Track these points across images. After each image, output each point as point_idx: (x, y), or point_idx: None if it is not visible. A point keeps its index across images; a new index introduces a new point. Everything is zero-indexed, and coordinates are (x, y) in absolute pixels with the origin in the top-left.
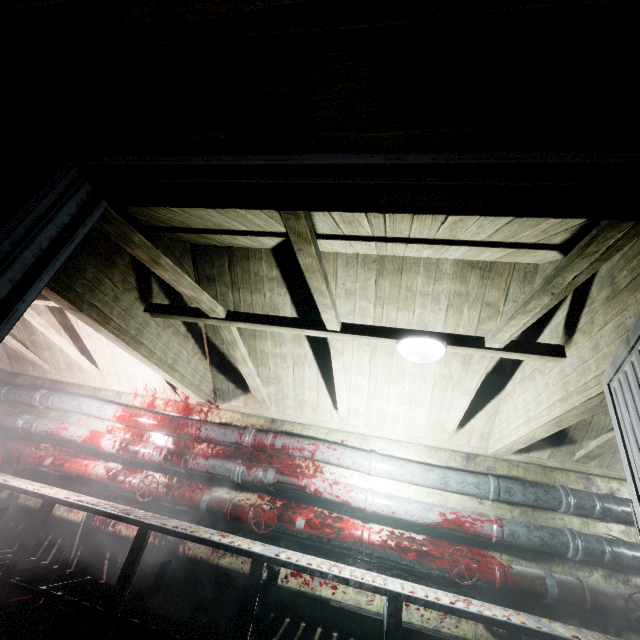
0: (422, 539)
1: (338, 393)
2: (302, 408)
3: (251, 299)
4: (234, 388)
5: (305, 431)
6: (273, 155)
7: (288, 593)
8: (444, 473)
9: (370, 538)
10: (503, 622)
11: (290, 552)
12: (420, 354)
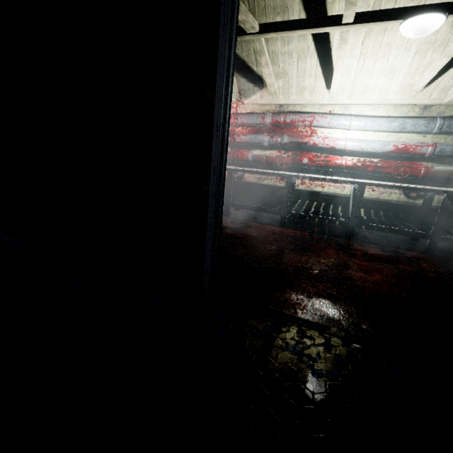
0: (377, 161)
1: (334, 76)
2: (302, 93)
3: (264, 3)
4: (253, 87)
5: (303, 109)
6: None
7: (299, 191)
8: (403, 121)
9: (346, 163)
10: (420, 188)
11: (301, 174)
12: (420, 30)
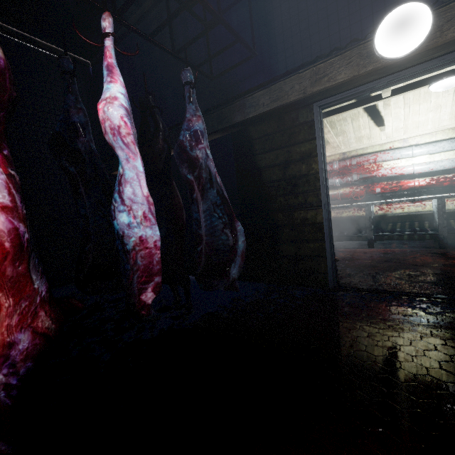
0: (452, 176)
1: (386, 124)
2: (360, 141)
3: None
4: None
5: (365, 151)
6: (391, 75)
7: (379, 217)
8: None
9: (419, 184)
10: None
11: (377, 201)
12: (446, 87)
